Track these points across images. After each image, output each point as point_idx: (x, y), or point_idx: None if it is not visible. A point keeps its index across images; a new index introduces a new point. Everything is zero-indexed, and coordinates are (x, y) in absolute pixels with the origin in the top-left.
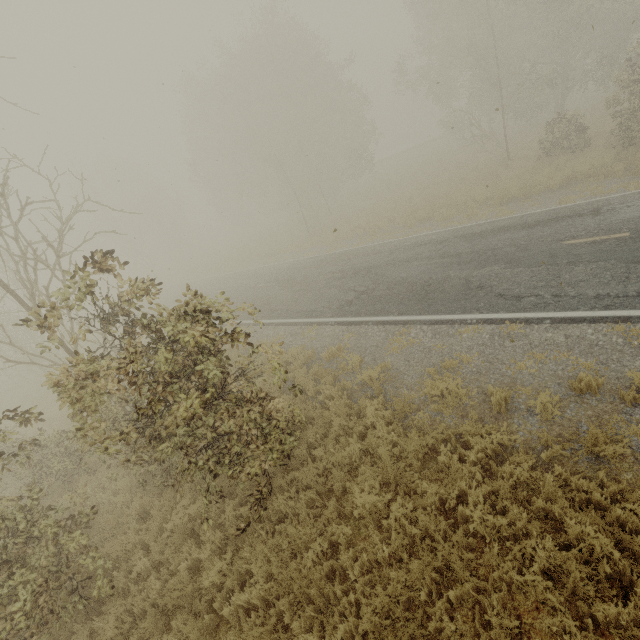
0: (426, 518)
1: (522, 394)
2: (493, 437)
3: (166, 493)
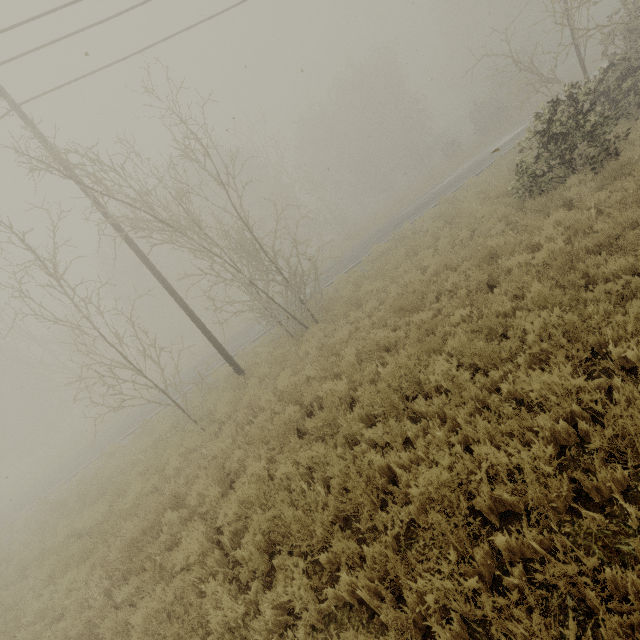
0: None
1: None
2: None
3: None
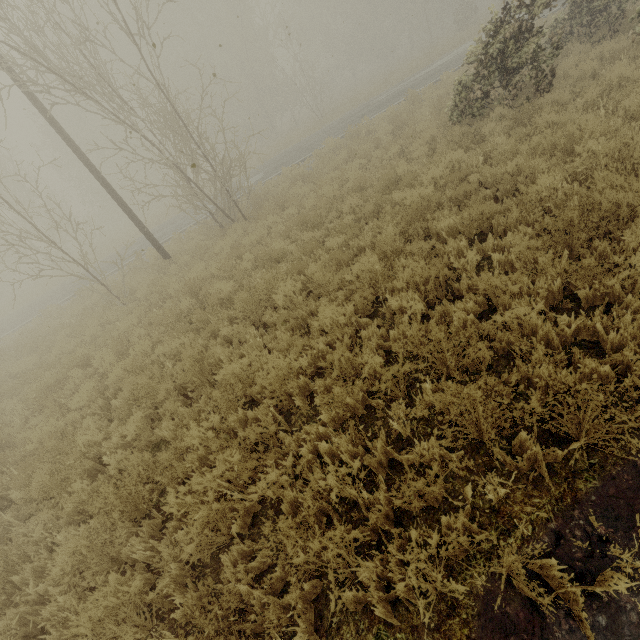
0: None
1: None
2: None
3: None
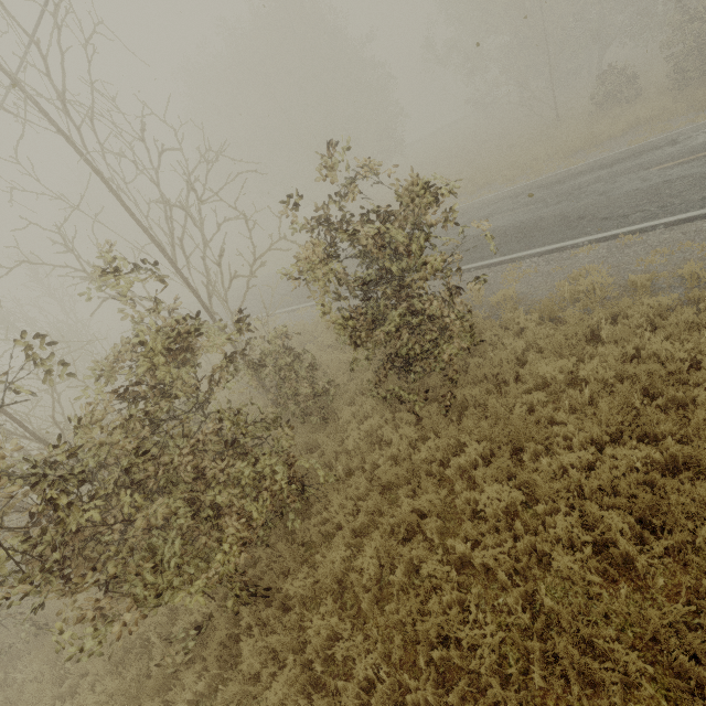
0: (614, 365)
1: (660, 278)
2: (652, 303)
3: (322, 430)
